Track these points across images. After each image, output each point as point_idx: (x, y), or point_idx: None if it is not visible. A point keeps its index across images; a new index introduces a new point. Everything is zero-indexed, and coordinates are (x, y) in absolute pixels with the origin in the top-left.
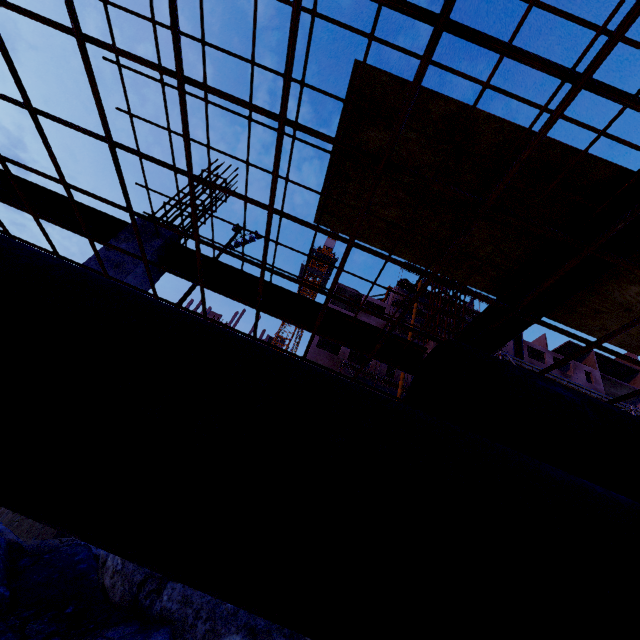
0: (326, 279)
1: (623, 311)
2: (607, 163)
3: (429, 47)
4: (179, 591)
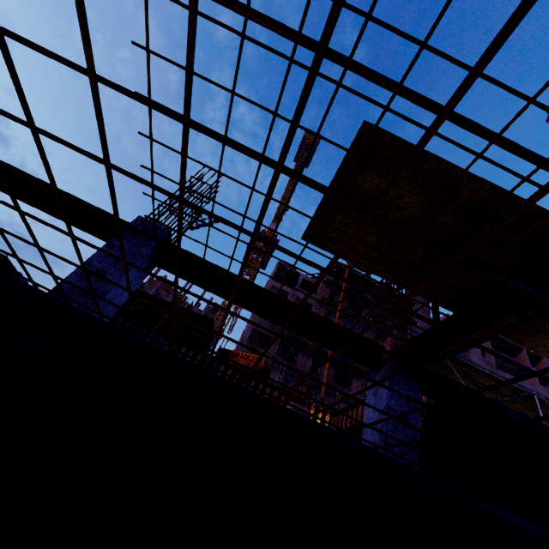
0: (268, 257)
1: None
2: None
3: (546, 190)
4: None
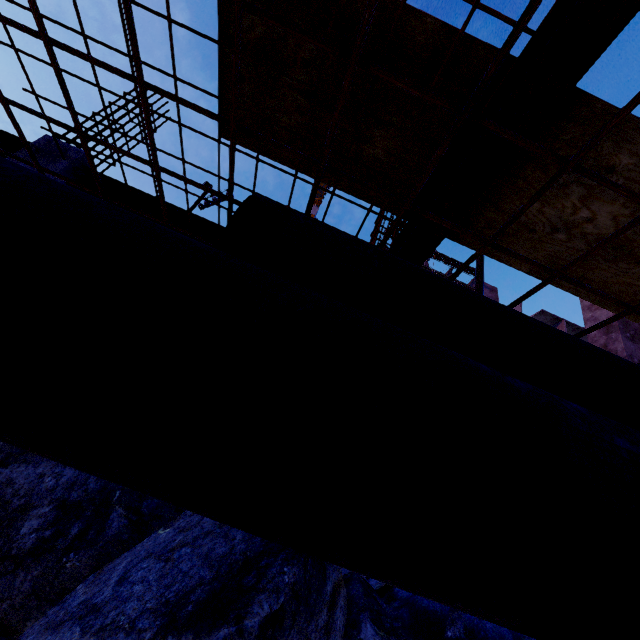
0: None
1: (528, 232)
2: (493, 49)
3: None
4: (5, 475)
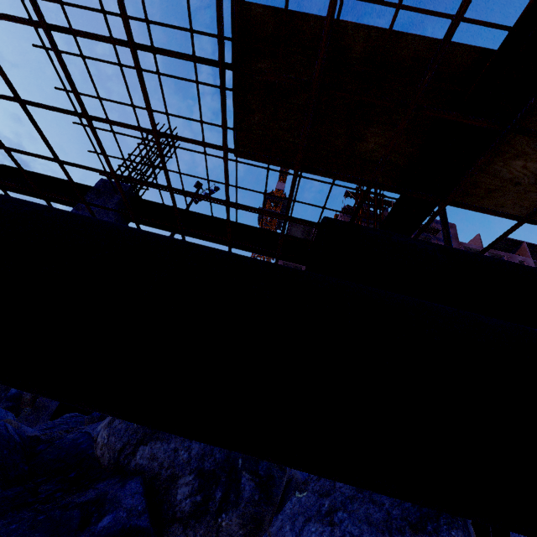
0: None
1: (513, 186)
2: (470, 47)
3: None
4: (148, 451)
